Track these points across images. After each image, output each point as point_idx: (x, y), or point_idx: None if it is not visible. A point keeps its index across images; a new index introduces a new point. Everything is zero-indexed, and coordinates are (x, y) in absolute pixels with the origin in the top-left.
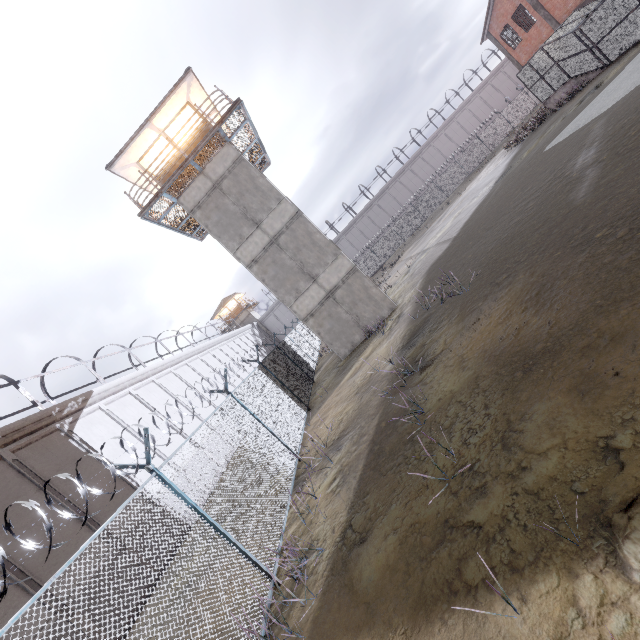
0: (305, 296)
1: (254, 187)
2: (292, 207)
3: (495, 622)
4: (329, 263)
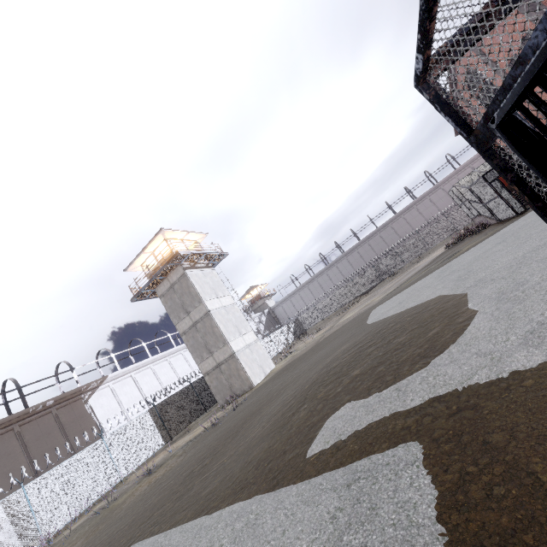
0: (206, 362)
1: (189, 292)
2: (205, 308)
3: None
4: (220, 347)
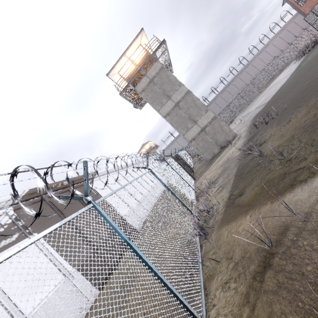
0: (191, 130)
1: (168, 80)
2: (186, 88)
3: (317, 182)
4: (203, 114)
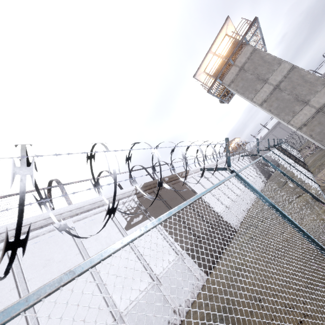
0: (299, 114)
1: (263, 62)
2: (288, 65)
3: None
4: (318, 91)
